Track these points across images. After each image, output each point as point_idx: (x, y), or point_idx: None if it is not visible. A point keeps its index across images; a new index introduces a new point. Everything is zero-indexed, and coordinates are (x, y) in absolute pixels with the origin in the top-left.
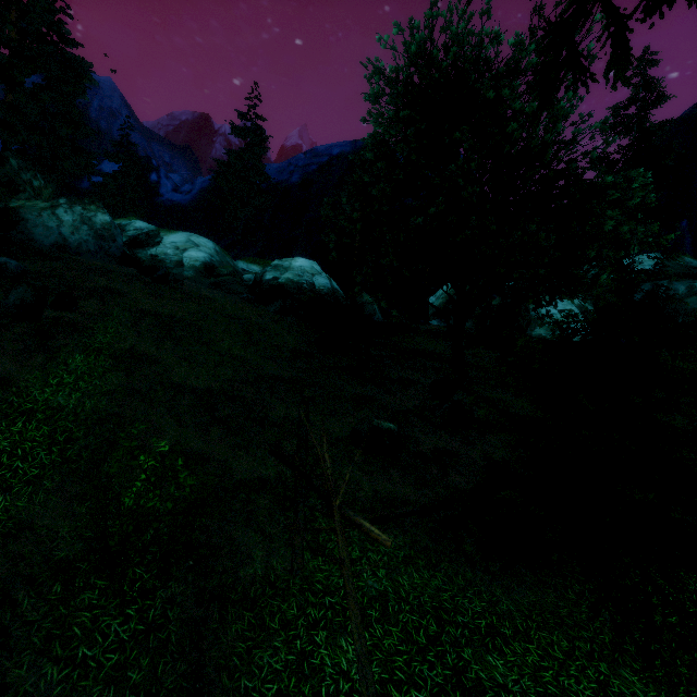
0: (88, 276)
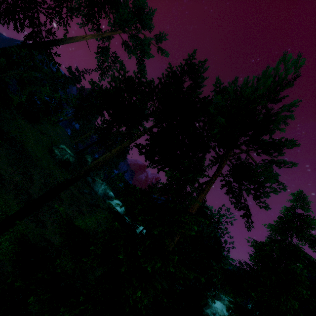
0: (101, 202)
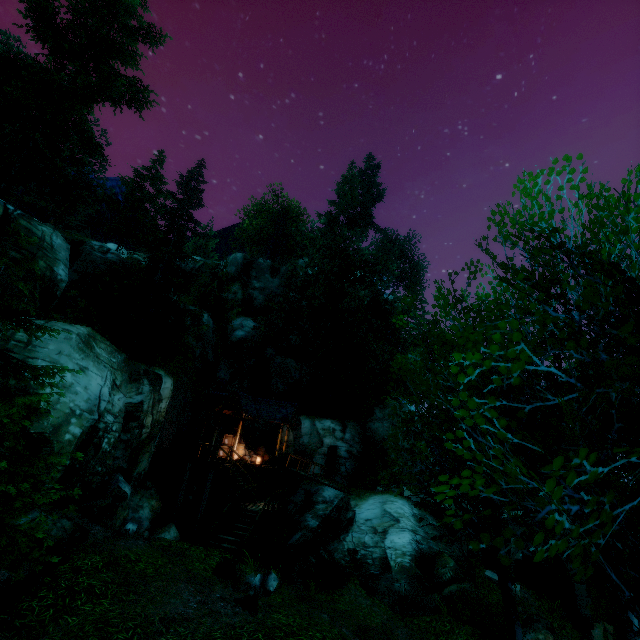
0: None
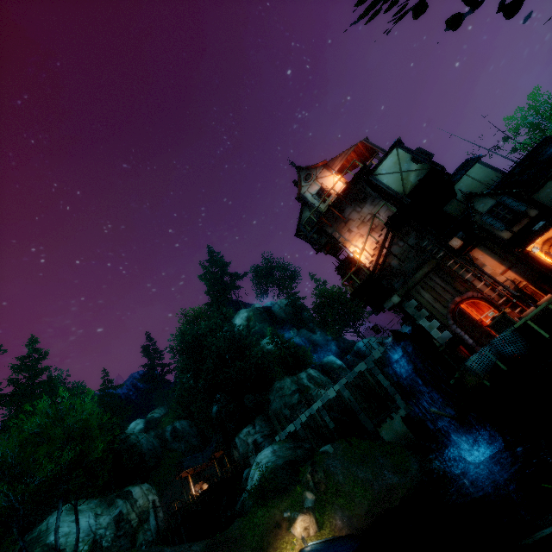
0: None
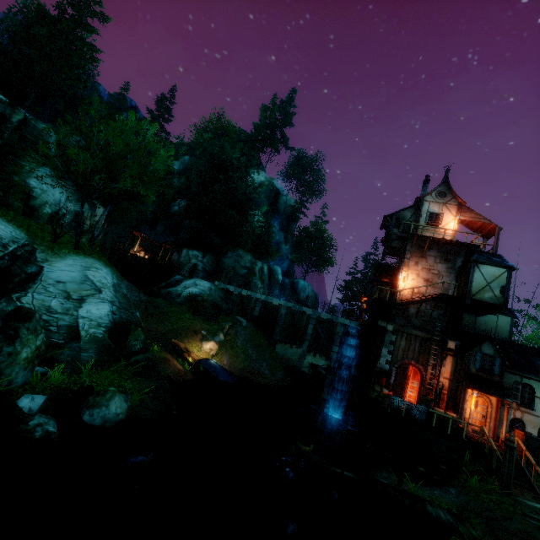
0: None
